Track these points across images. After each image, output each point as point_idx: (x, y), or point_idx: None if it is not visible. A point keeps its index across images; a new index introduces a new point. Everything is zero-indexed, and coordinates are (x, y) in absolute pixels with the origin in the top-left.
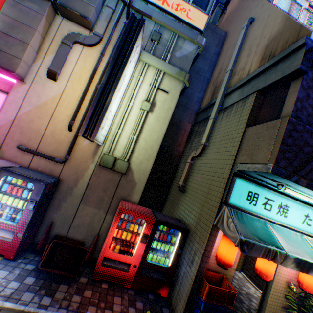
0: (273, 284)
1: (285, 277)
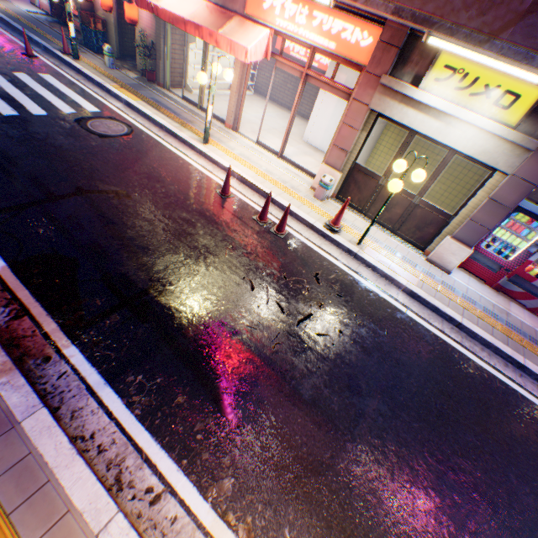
0: (137, 35)
1: (142, 27)
